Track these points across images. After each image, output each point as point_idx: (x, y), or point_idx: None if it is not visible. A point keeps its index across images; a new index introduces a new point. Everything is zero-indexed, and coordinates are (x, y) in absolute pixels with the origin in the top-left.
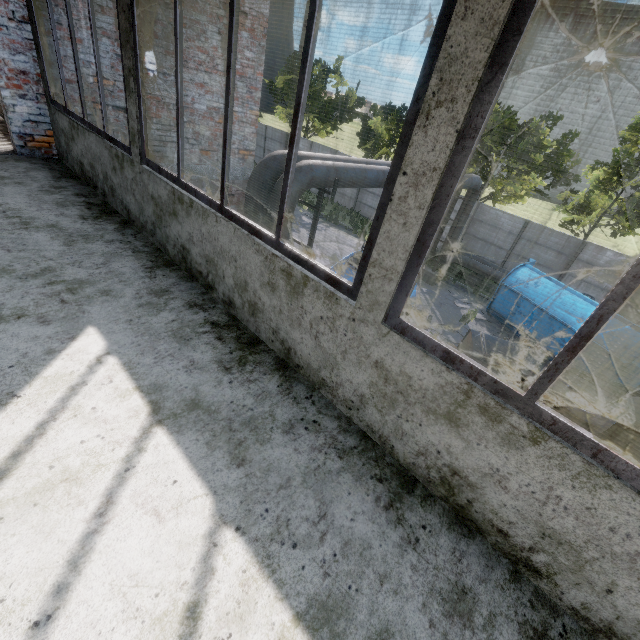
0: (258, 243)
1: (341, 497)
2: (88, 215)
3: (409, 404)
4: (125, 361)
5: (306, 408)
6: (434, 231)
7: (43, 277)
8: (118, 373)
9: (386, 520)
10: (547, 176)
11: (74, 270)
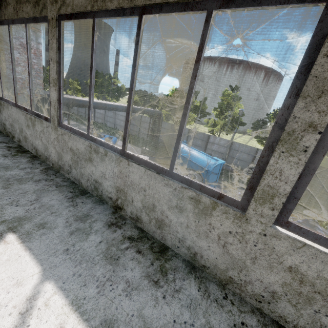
0: None
1: None
2: None
3: None
4: None
5: None
6: None
7: None
8: None
9: None
10: (198, 113)
11: None
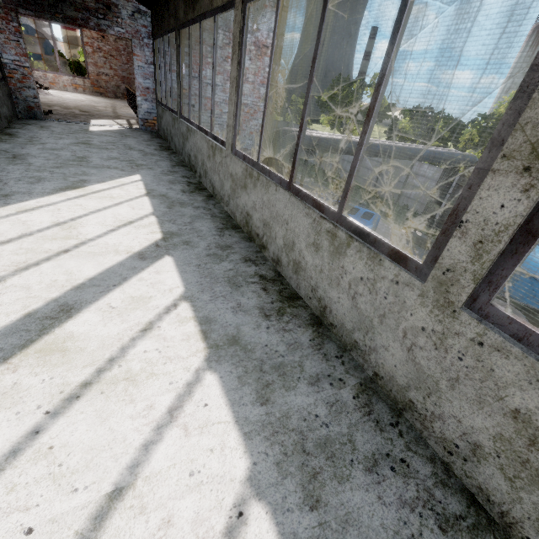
0: (206, 137)
1: (202, 222)
2: (158, 149)
3: (238, 188)
4: (145, 183)
5: (209, 206)
6: (238, 104)
7: (129, 162)
8: (141, 185)
9: (215, 230)
10: None
11: (142, 162)
